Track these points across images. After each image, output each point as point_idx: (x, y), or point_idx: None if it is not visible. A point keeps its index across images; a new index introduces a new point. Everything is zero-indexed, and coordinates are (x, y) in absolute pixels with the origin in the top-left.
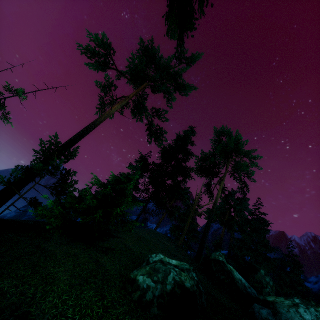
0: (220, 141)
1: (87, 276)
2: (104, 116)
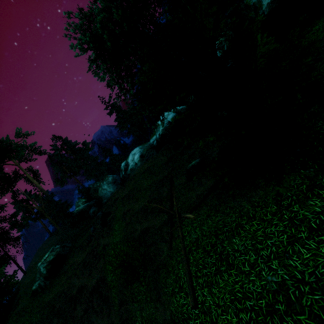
0: None
1: (16, 321)
2: None
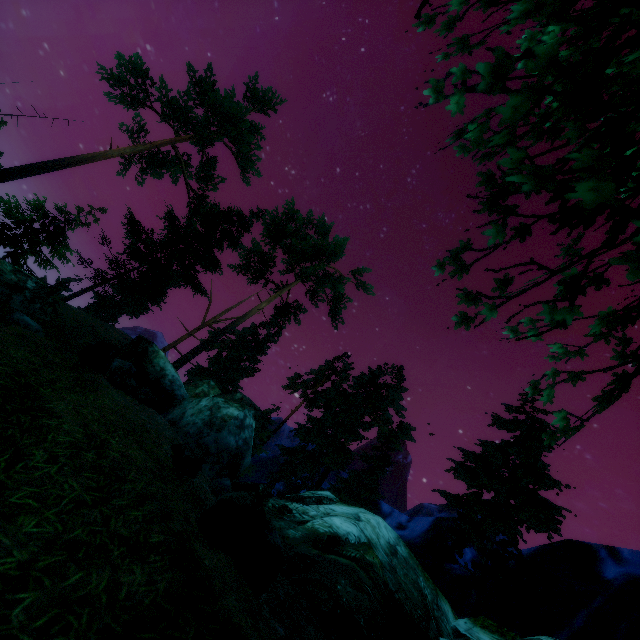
0: (303, 236)
1: None
2: (94, 155)
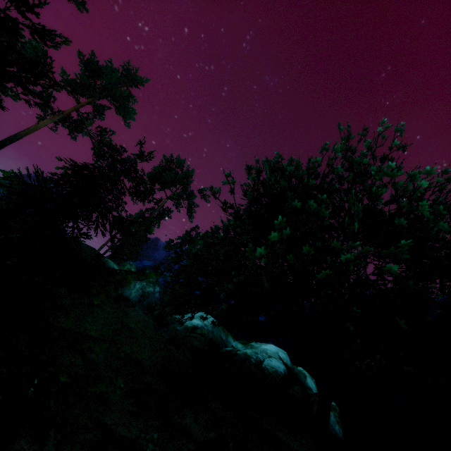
0: (168, 169)
1: None
2: (29, 130)
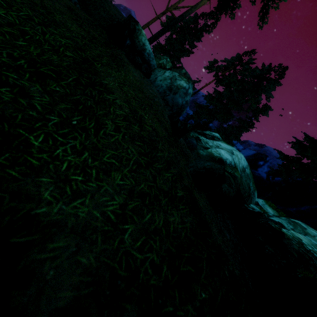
0: None
1: None
2: None
